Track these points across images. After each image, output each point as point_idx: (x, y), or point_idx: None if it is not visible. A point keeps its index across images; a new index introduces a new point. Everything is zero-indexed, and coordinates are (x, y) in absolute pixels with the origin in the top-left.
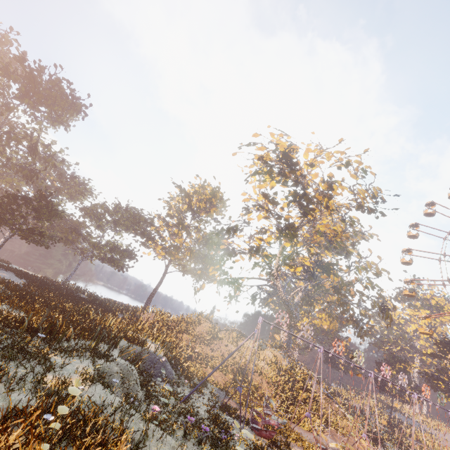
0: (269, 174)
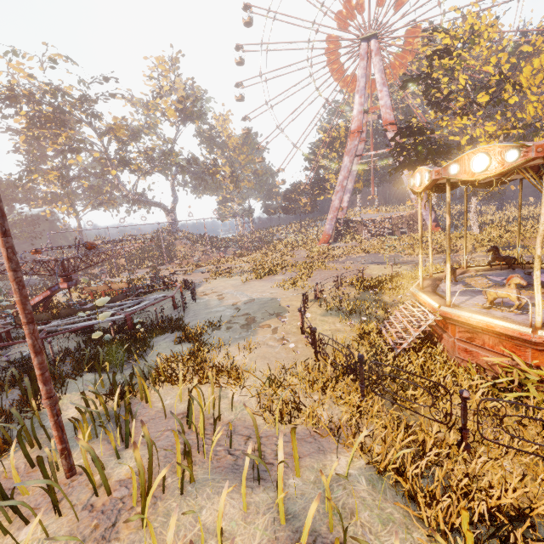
0: (1, 112)
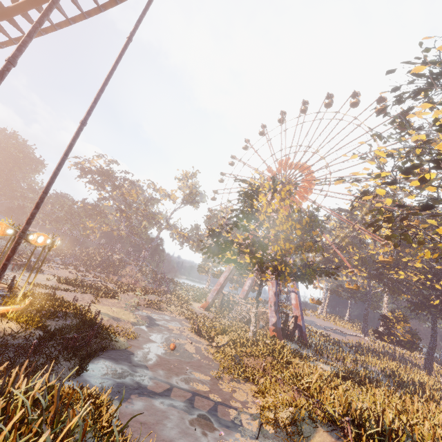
0: (82, 175)
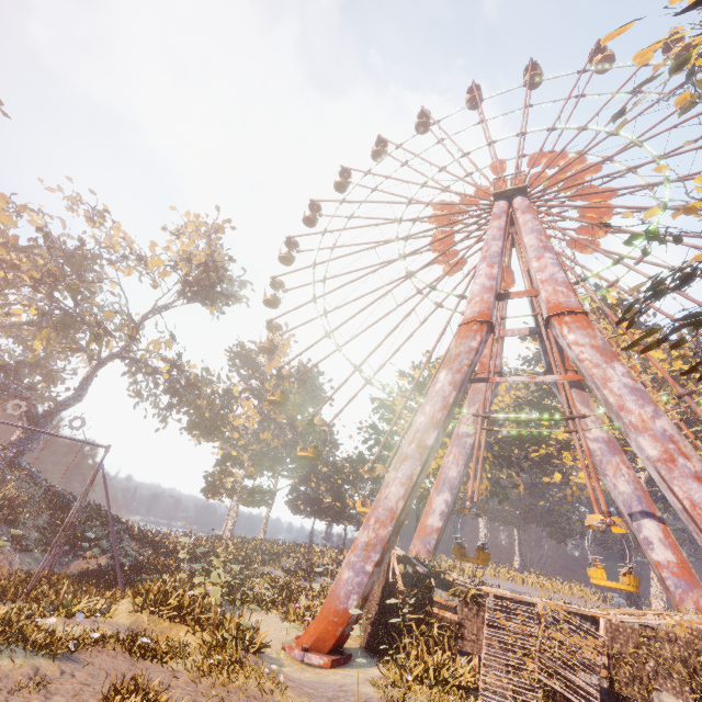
0: None
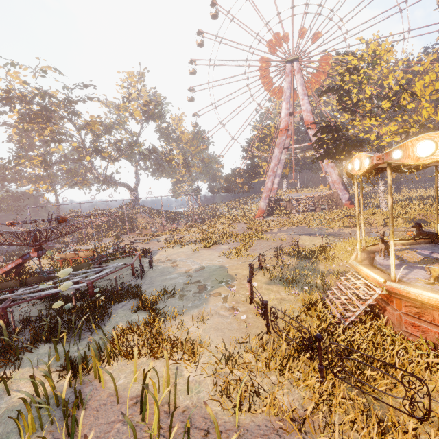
0: None
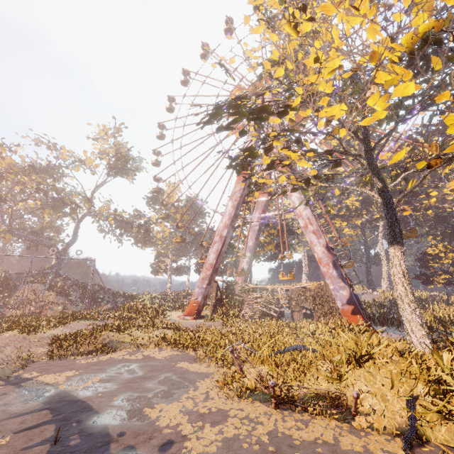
0: None
